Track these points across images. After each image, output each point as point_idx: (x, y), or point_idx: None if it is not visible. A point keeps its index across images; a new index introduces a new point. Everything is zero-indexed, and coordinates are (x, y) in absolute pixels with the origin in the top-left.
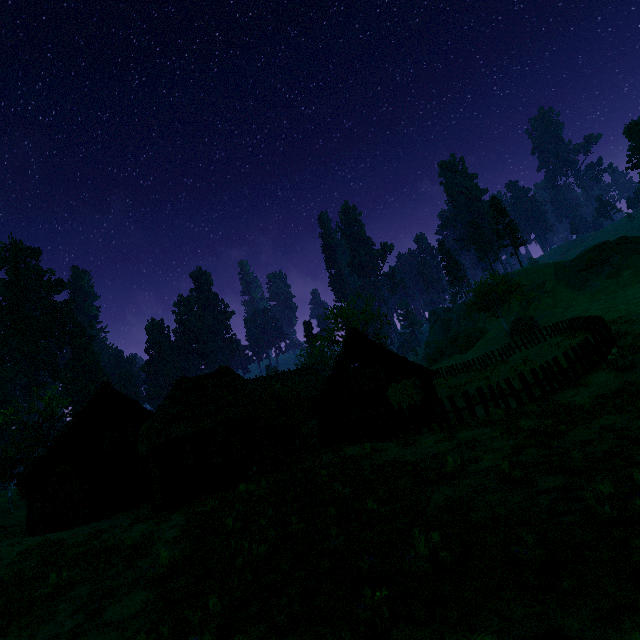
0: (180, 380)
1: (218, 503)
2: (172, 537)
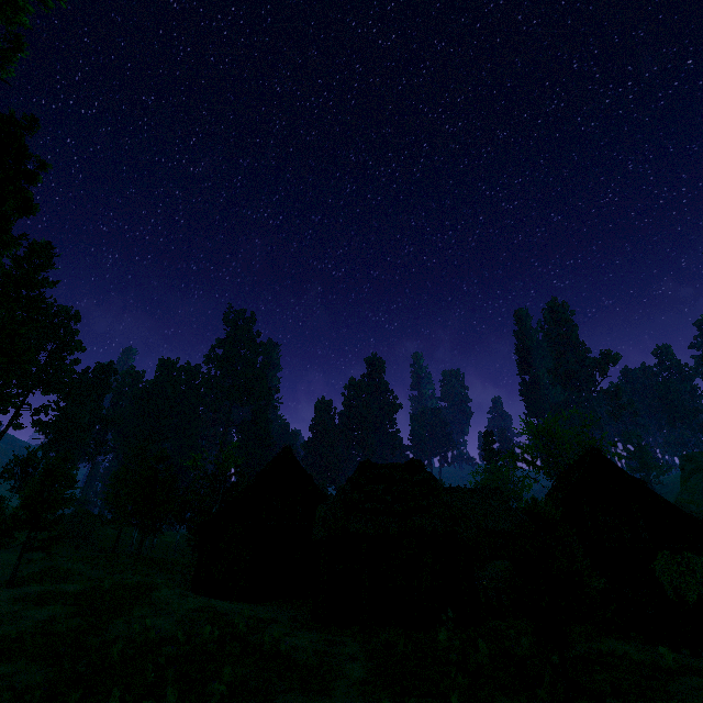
0: (365, 463)
1: (410, 649)
2: (357, 678)
